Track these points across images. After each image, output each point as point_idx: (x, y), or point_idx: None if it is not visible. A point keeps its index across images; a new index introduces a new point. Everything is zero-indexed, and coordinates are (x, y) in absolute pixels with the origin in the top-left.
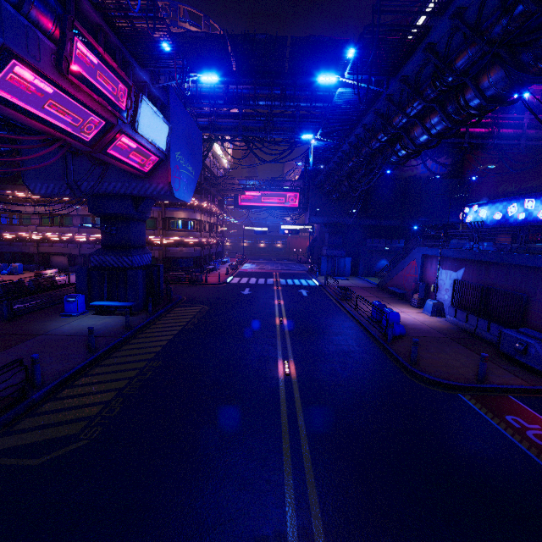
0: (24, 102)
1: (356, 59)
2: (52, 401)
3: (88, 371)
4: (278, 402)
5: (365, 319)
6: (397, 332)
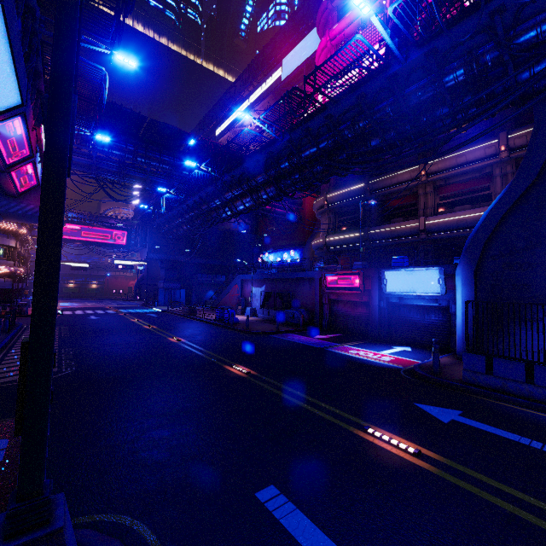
0: (0, 136)
1: (194, 146)
2: (0, 369)
3: (2, 359)
4: (184, 347)
5: (212, 320)
6: (235, 321)
